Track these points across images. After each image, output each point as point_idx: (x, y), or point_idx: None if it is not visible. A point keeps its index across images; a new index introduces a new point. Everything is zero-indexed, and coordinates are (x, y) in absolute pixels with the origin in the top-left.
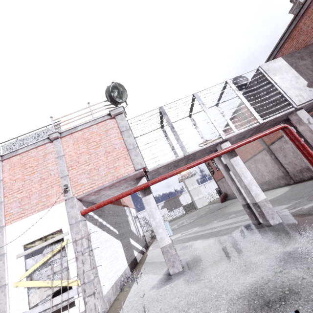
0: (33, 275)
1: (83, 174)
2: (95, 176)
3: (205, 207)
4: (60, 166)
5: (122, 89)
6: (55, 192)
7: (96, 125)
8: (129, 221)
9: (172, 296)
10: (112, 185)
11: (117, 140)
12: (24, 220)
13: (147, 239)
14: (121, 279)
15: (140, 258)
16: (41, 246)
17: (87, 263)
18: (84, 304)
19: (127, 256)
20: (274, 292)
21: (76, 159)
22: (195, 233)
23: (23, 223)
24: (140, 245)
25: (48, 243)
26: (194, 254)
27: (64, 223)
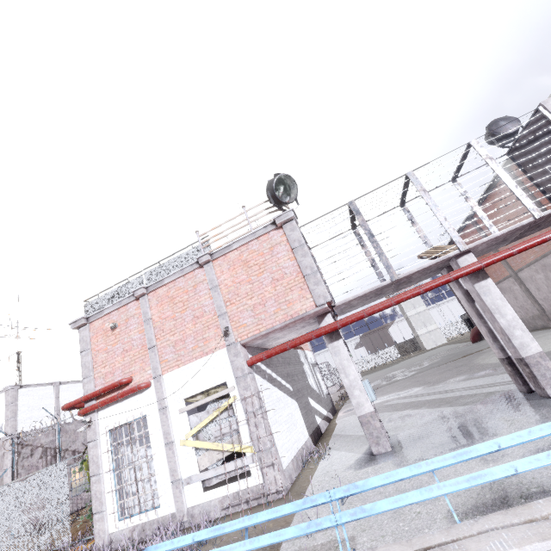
0: (199, 435)
1: (245, 312)
2: (261, 314)
3: (440, 348)
4: (216, 301)
5: (289, 181)
6: (213, 335)
7: (257, 241)
8: (305, 372)
9: None
10: (285, 326)
11: (288, 262)
12: (181, 369)
13: (333, 399)
14: (301, 453)
15: (325, 428)
16: (204, 401)
17: (261, 427)
18: (261, 476)
19: (307, 423)
20: (516, 488)
21: (234, 290)
22: (416, 396)
23: (181, 372)
24: (324, 409)
25: (212, 399)
26: (411, 430)
27: (228, 375)
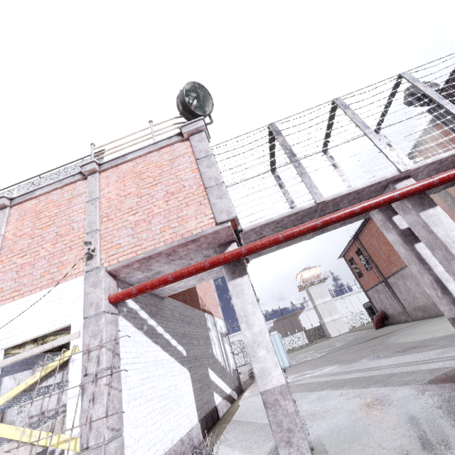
0: (8, 411)
1: (123, 230)
2: (143, 232)
3: (345, 334)
4: (90, 215)
5: (204, 96)
6: (73, 258)
7: (157, 152)
8: (210, 339)
9: None
10: (172, 250)
11: (189, 174)
12: (15, 303)
13: (243, 378)
14: (177, 450)
15: (224, 411)
16: (30, 353)
17: (100, 402)
18: None
19: (199, 402)
20: None
21: (117, 204)
22: (332, 374)
23: (13, 307)
24: (228, 386)
25: (42, 350)
26: (337, 420)
27: (77, 314)
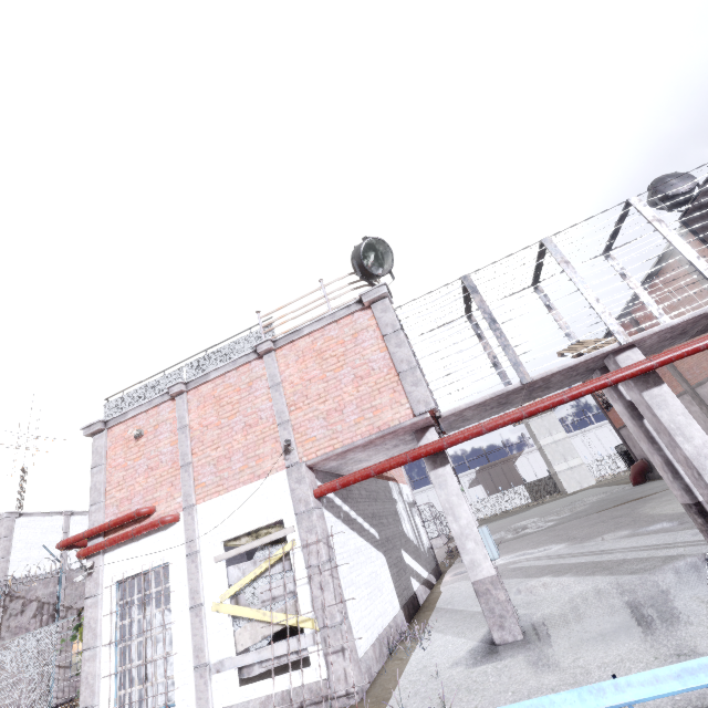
0: (240, 596)
1: (315, 420)
2: (337, 424)
3: (587, 491)
4: (277, 403)
5: (382, 247)
6: (269, 452)
7: (336, 325)
8: (399, 513)
9: (499, 687)
10: (369, 442)
11: (376, 353)
12: (223, 498)
13: (438, 556)
14: (388, 634)
15: (424, 597)
16: (251, 546)
17: (328, 590)
18: (325, 667)
19: (398, 588)
20: None
21: (302, 390)
22: (556, 557)
23: (221, 502)
24: (424, 568)
25: (262, 544)
26: (552, 608)
27: (287, 509)
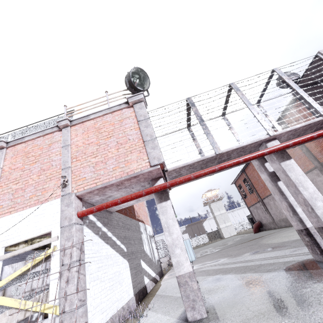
0: (8, 289)
1: (87, 167)
2: (101, 170)
3: (234, 236)
4: (64, 156)
5: (144, 77)
6: (52, 186)
7: (111, 114)
8: (142, 239)
9: None
10: (120, 183)
11: (132, 131)
12: (12, 216)
13: (163, 266)
14: (120, 314)
15: (151, 288)
16: (23, 250)
17: (72, 283)
18: None
19: (134, 282)
20: None
21: (83, 149)
22: (223, 264)
23: (10, 219)
24: (153, 271)
25: (32, 248)
26: (224, 294)
27: (56, 224)
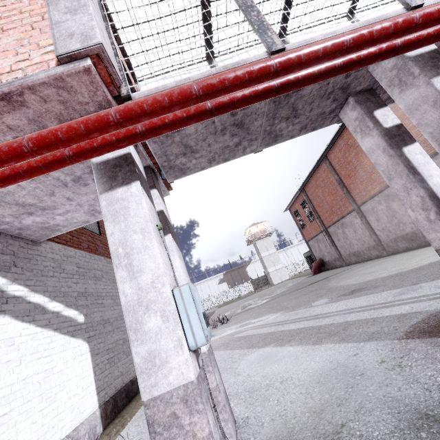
0: None
1: None
2: None
3: (286, 281)
4: None
5: None
6: None
7: None
8: None
9: None
10: None
11: None
12: None
13: None
14: None
15: None
16: None
17: None
18: None
19: (104, 379)
20: None
21: None
22: (276, 324)
23: None
24: None
25: None
26: (286, 407)
27: None
